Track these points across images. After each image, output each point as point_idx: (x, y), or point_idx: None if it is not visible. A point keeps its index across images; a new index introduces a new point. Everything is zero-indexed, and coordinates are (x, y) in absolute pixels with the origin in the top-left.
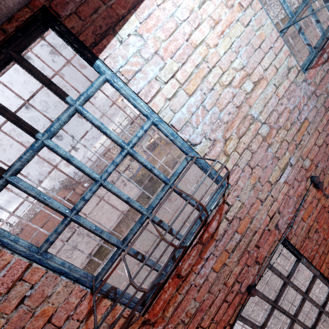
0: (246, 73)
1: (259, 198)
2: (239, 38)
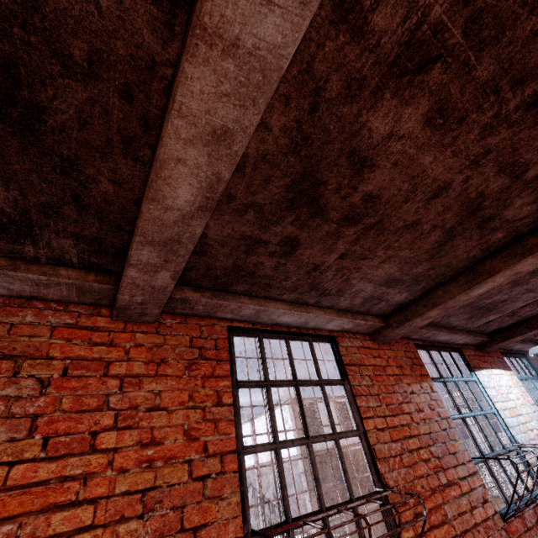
0: None
1: None
2: (531, 414)
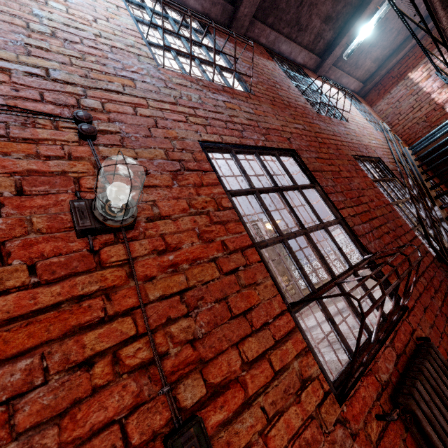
0: (66, 4)
1: None
2: None
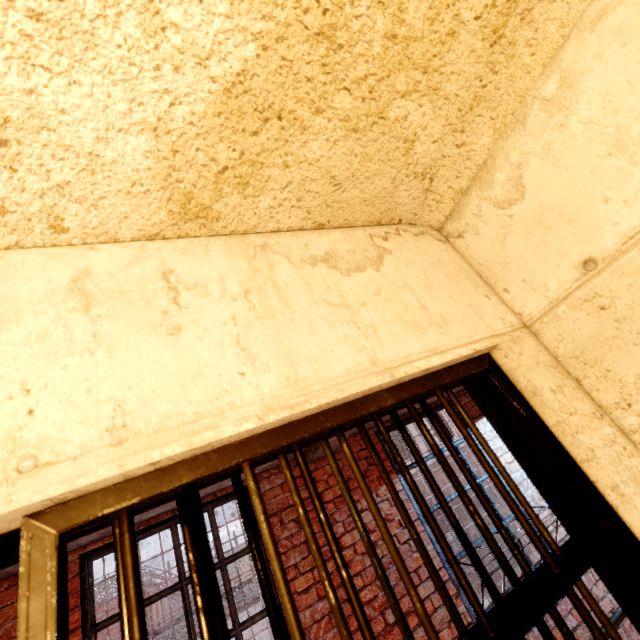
0: None
1: (594, 592)
2: None
